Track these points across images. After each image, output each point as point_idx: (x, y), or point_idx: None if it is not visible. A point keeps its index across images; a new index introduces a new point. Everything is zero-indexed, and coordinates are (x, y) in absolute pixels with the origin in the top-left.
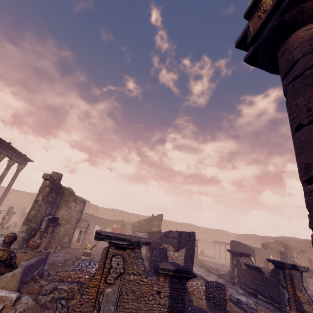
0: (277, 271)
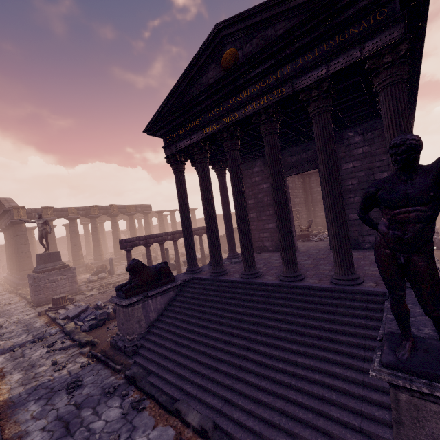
0: None
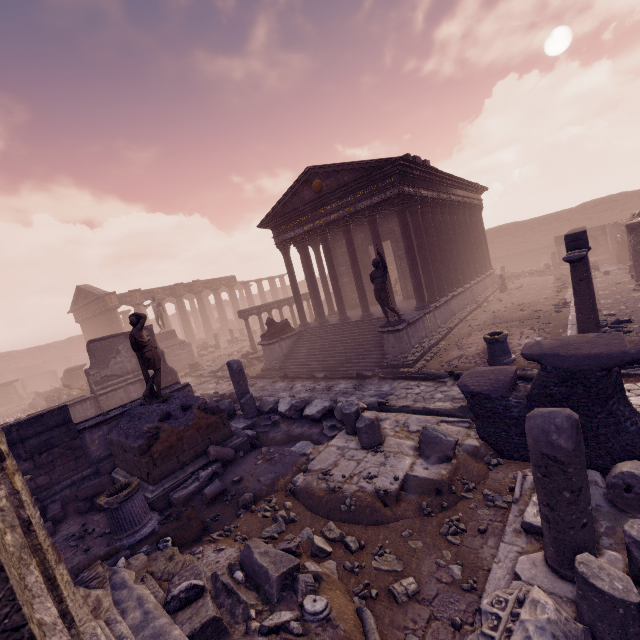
0: (6, 389)
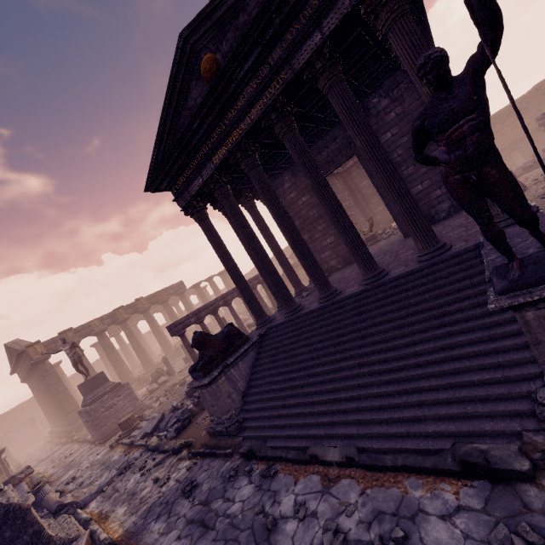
0: None
